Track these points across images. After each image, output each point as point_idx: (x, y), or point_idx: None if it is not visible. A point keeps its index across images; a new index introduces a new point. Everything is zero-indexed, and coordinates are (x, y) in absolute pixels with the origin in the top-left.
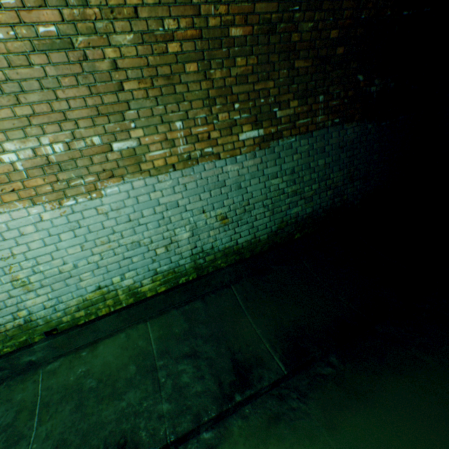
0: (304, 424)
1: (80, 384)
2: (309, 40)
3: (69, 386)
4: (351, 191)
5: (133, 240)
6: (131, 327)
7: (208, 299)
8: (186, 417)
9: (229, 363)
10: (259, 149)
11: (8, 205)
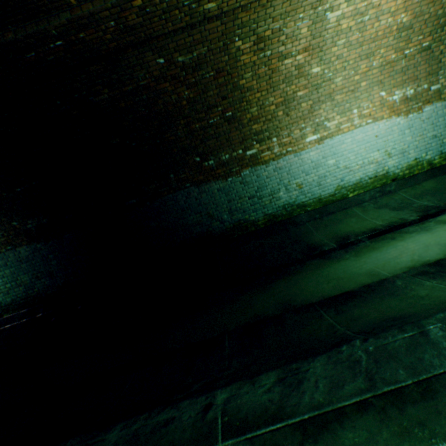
0: None
1: None
2: None
3: None
4: (41, 286)
5: None
6: None
7: None
8: None
9: None
10: None
11: None
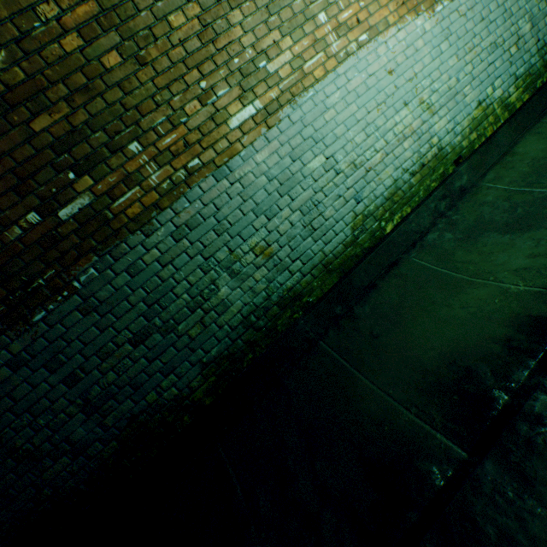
0: None
1: (540, 166)
2: None
3: (532, 172)
4: None
5: (489, 43)
6: (528, 132)
7: None
8: None
9: None
10: None
11: (402, 20)
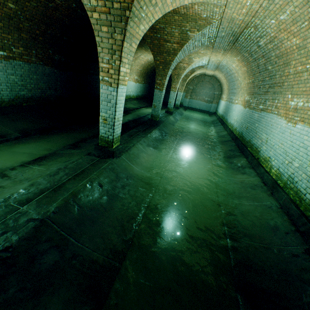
0: (27, 142)
1: None
2: (28, 29)
3: None
4: (49, 93)
5: None
6: None
7: None
8: None
9: None
10: (5, 60)
11: None
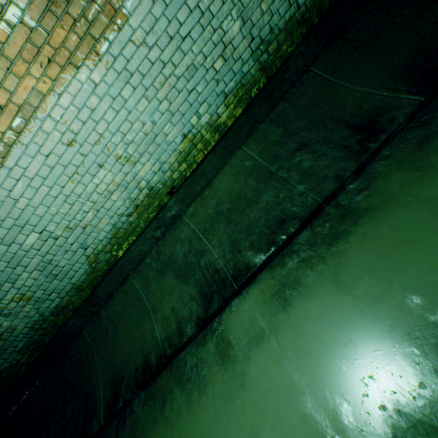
0: None
1: (218, 211)
2: None
3: (212, 216)
4: None
5: (187, 66)
6: (230, 159)
7: (289, 96)
8: (326, 183)
9: (345, 131)
10: None
11: (59, 82)
